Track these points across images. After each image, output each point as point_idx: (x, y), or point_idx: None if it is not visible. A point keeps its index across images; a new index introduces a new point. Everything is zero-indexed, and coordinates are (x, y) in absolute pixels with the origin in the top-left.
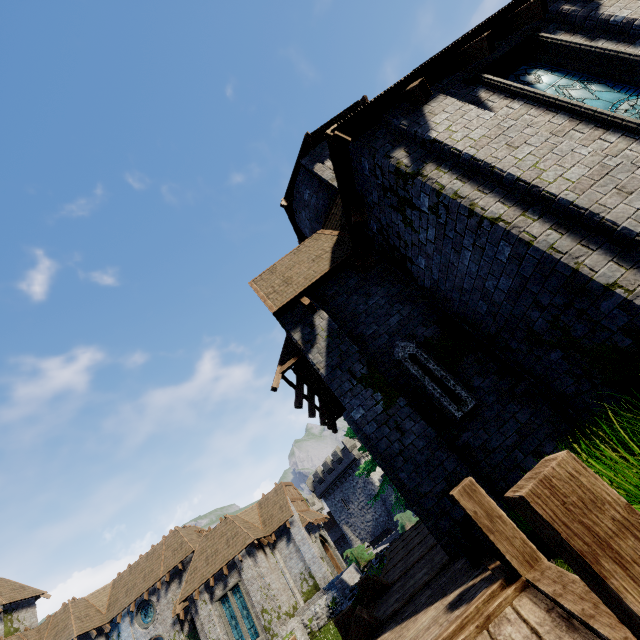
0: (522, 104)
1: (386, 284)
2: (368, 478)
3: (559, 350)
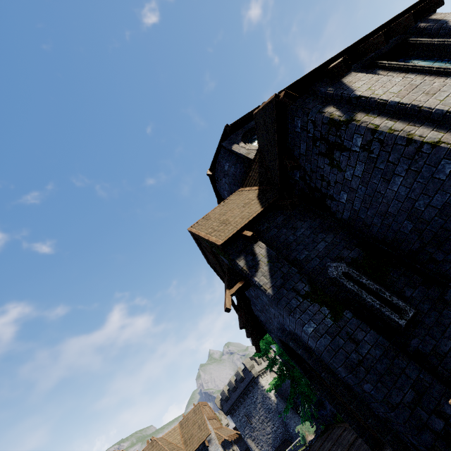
0: (416, 75)
1: (308, 219)
2: (265, 393)
3: None
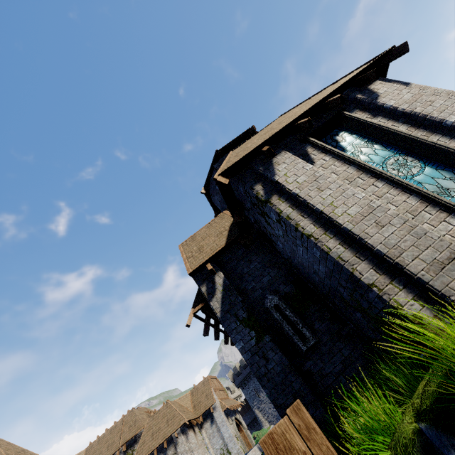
0: (331, 158)
1: (261, 254)
2: None
3: (359, 312)
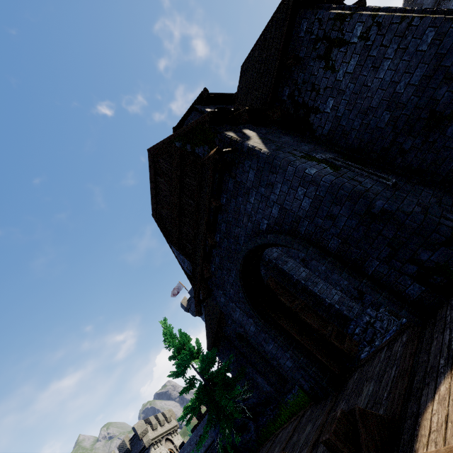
0: None
1: (289, 136)
2: None
3: None
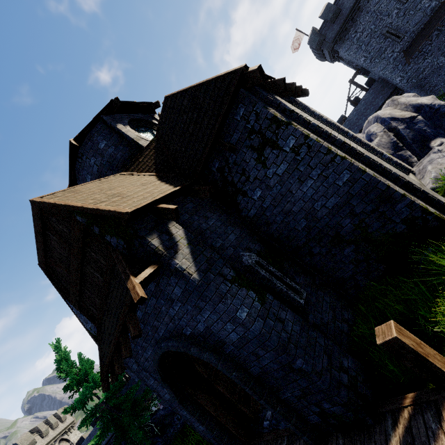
0: None
1: (216, 212)
2: None
3: (353, 245)
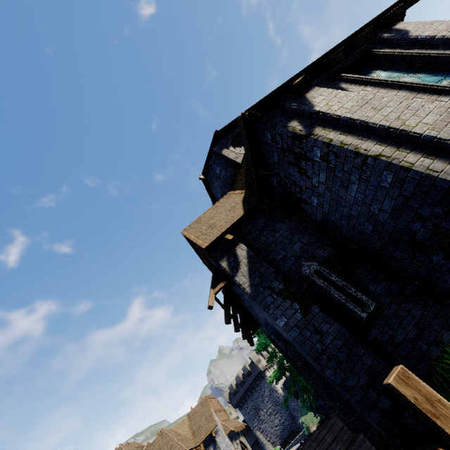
0: (373, 88)
1: (286, 221)
2: (272, 387)
3: (441, 252)
